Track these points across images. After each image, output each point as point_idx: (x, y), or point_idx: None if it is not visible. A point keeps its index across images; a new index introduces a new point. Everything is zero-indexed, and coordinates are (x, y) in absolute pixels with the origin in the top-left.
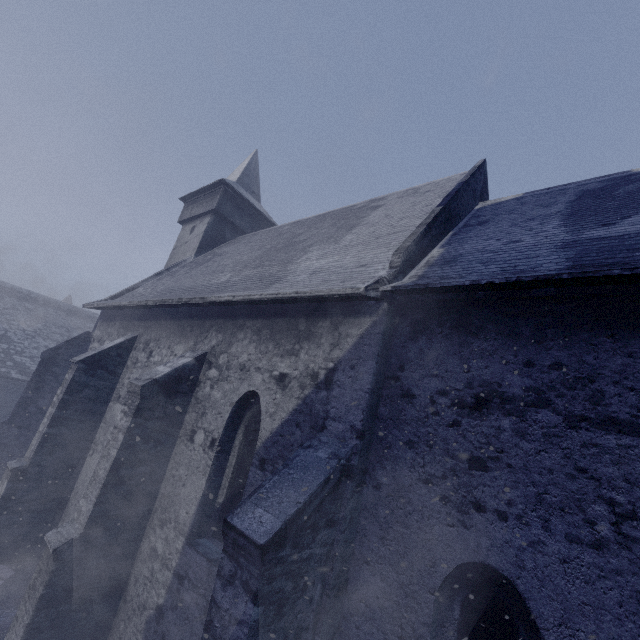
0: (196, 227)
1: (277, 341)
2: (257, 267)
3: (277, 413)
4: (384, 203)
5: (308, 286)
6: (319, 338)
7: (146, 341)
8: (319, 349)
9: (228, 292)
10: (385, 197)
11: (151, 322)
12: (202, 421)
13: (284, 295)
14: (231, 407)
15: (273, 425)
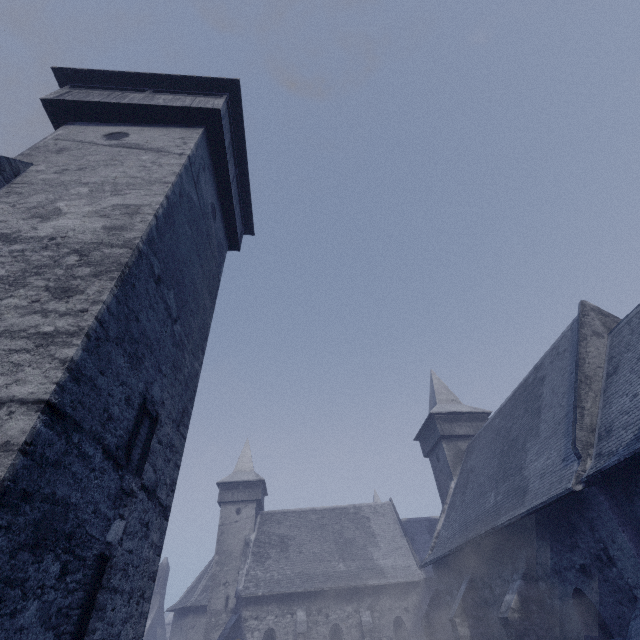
0: (243, 509)
1: (398, 596)
2: (354, 560)
3: (410, 620)
4: (368, 516)
5: (404, 577)
6: (412, 593)
7: (318, 609)
8: (413, 597)
9: (369, 579)
10: (362, 508)
11: (314, 597)
12: (382, 634)
13: (401, 582)
14: (392, 624)
15: (410, 624)
